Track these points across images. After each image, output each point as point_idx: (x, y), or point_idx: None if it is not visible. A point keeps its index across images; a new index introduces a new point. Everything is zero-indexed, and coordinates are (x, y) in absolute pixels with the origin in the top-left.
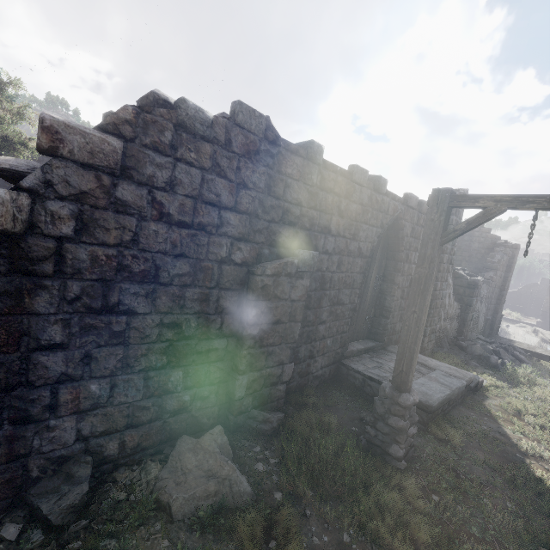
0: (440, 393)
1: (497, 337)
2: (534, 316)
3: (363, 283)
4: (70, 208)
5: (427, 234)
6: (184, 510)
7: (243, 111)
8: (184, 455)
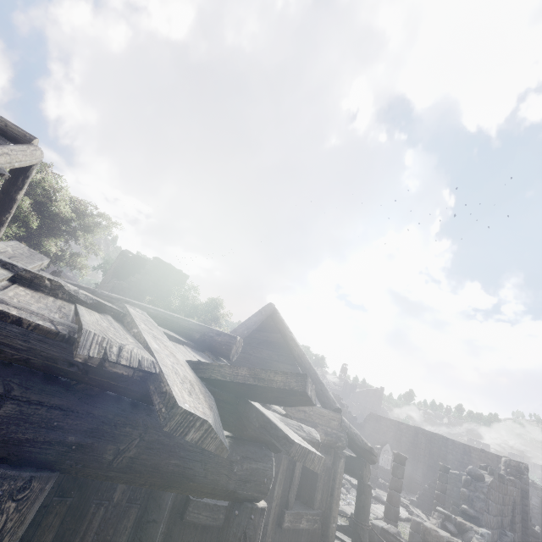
0: None
1: None
2: None
3: None
4: (485, 529)
5: None
6: None
7: (495, 473)
8: None
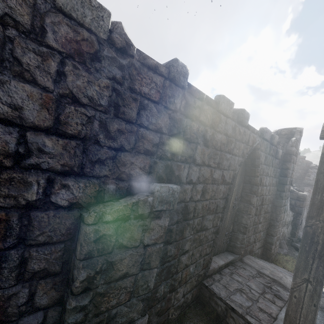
0: None
1: None
2: None
3: (225, 207)
4: None
5: None
6: None
7: None
8: None
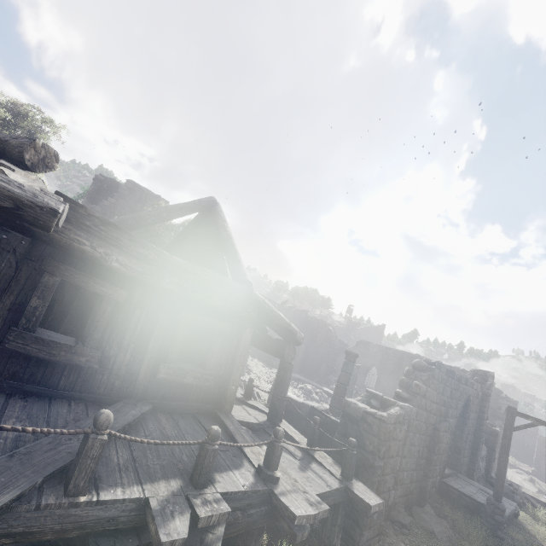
0: (506, 510)
1: (506, 480)
2: (527, 463)
3: (455, 432)
4: (416, 409)
5: (506, 425)
6: (439, 536)
7: (442, 366)
8: (420, 514)
